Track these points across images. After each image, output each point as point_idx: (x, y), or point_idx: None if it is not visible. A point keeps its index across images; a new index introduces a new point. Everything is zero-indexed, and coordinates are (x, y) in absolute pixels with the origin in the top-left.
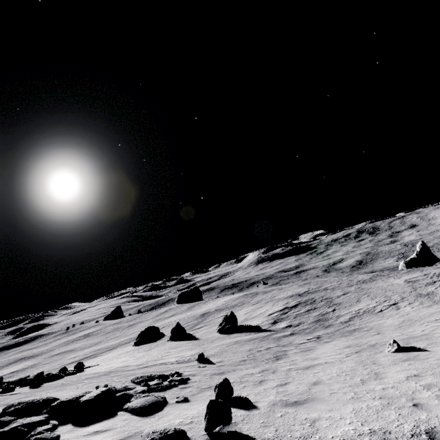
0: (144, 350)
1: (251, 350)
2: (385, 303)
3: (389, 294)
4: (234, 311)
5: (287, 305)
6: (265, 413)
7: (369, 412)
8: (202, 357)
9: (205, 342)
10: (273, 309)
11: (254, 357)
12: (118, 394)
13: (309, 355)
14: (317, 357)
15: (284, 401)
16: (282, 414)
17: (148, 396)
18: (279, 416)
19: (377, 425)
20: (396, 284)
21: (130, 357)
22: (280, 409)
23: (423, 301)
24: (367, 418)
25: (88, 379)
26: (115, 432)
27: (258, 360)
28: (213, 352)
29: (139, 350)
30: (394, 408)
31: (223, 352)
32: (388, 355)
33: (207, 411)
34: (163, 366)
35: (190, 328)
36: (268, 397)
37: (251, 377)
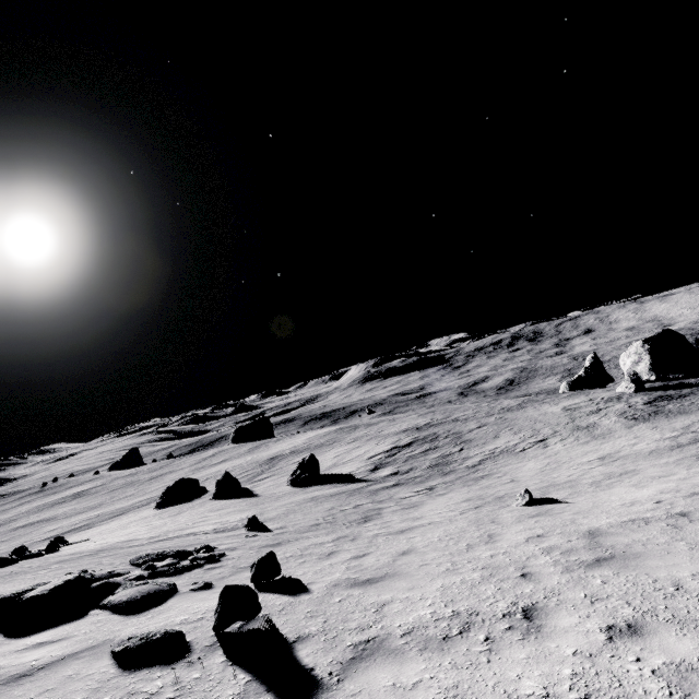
0: (170, 514)
1: (333, 509)
2: (531, 439)
3: (539, 427)
4: (319, 454)
5: (398, 444)
6: (317, 598)
7: (461, 589)
8: (254, 522)
9: (267, 499)
10: (377, 450)
11: (334, 519)
12: (96, 584)
13: (411, 514)
14: (421, 517)
15: (353, 579)
16: (343, 599)
17: (146, 584)
18: (337, 601)
19: (464, 606)
20: (550, 413)
21: (144, 526)
22: (342, 591)
23: (580, 436)
24: (456, 596)
25: (59, 563)
26: (71, 642)
27: (337, 523)
28: (275, 514)
29: (162, 516)
30: (496, 580)
31: (289, 513)
32: (515, 509)
33: (220, 602)
34: (191, 538)
35: (248, 479)
36: (332, 575)
37: (318, 548)
